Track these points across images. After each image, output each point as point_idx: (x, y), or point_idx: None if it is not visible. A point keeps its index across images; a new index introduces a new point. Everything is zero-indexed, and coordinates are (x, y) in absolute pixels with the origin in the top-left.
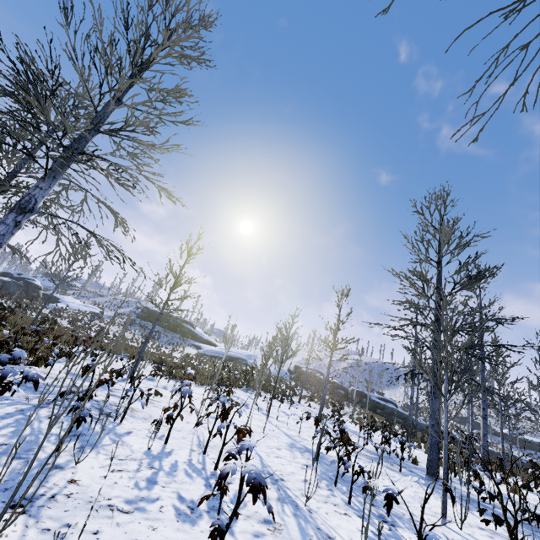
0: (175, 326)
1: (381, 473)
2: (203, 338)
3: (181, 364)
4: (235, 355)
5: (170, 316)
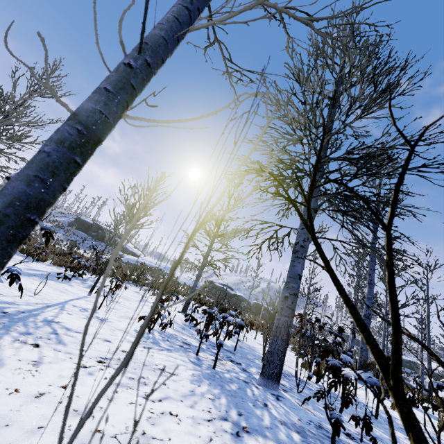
0: (103, 236)
1: (145, 366)
2: (129, 250)
3: (66, 253)
4: (153, 265)
5: (99, 227)
